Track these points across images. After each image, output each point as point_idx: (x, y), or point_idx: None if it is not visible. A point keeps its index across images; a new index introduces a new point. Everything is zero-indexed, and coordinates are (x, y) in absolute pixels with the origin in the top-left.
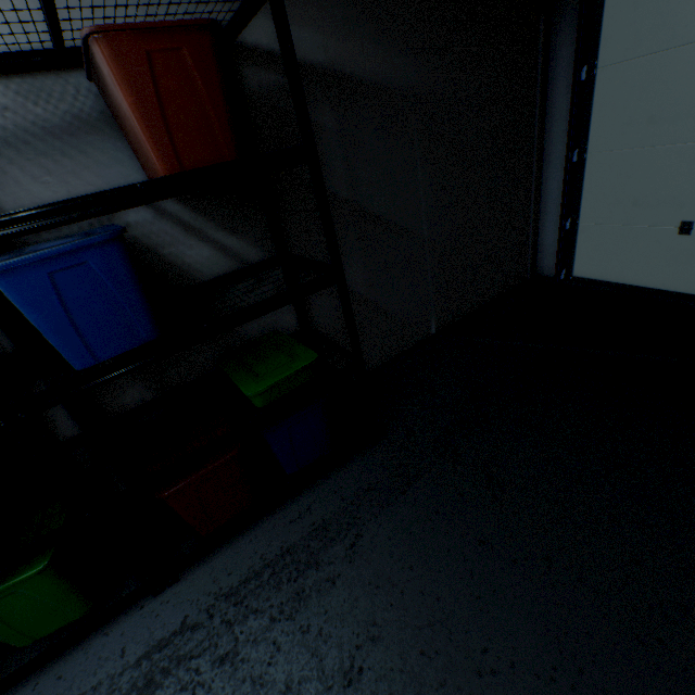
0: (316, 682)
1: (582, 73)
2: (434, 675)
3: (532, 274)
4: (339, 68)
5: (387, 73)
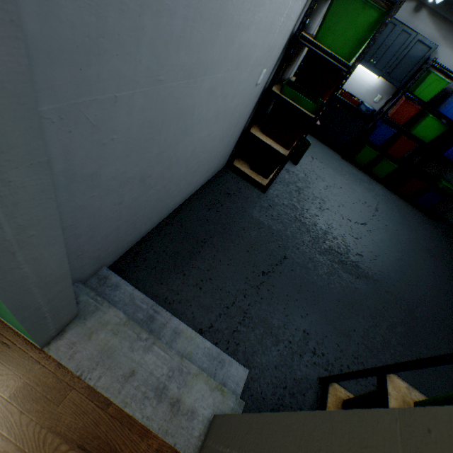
0: (405, 215)
1: None
2: (421, 231)
3: None
4: None
5: None
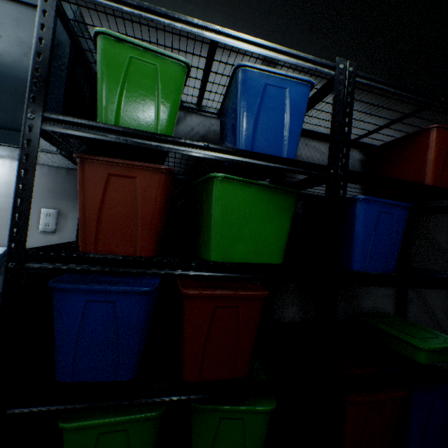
0: None
1: None
2: None
3: None
4: None
5: None
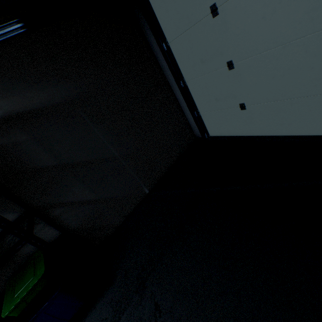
0: None
1: (163, 47)
2: None
3: (194, 138)
4: (15, 112)
5: (48, 99)
